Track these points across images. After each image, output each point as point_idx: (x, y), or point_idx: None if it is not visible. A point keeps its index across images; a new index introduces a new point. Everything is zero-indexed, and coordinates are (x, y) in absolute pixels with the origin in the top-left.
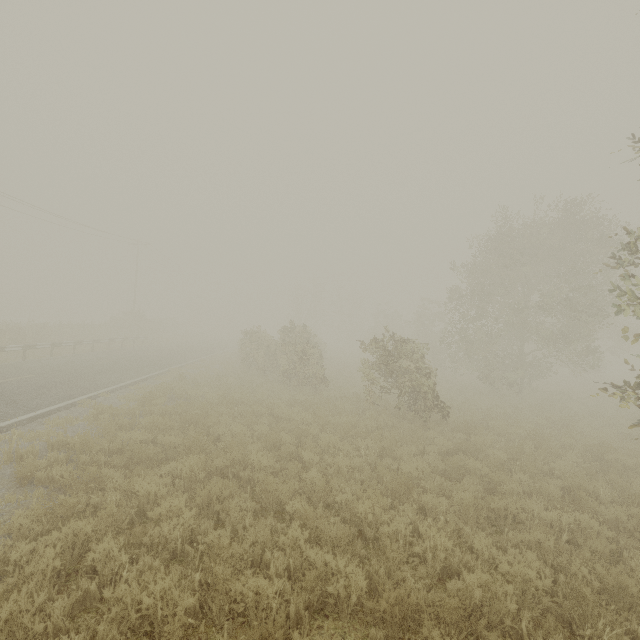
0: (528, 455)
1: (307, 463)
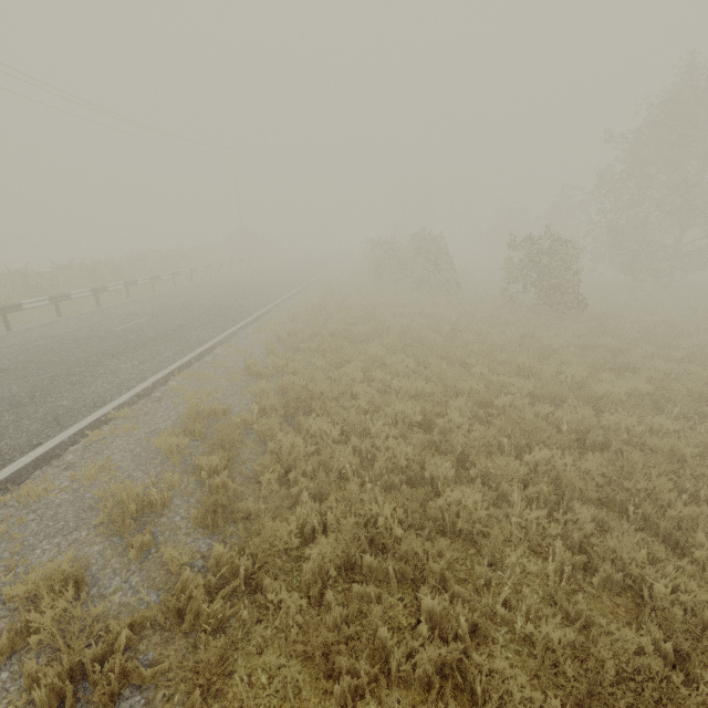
0: (658, 334)
1: (467, 342)
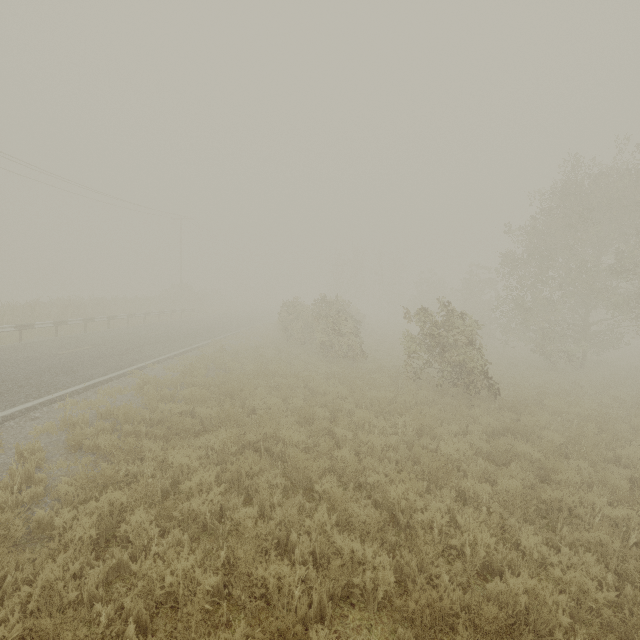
0: (589, 440)
1: (340, 439)
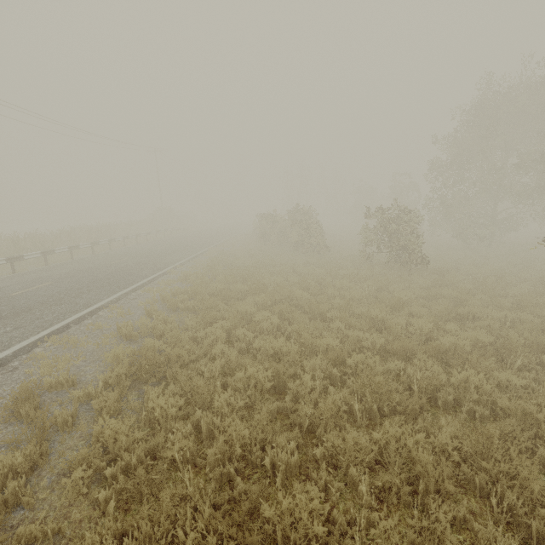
0: (489, 285)
1: (330, 296)
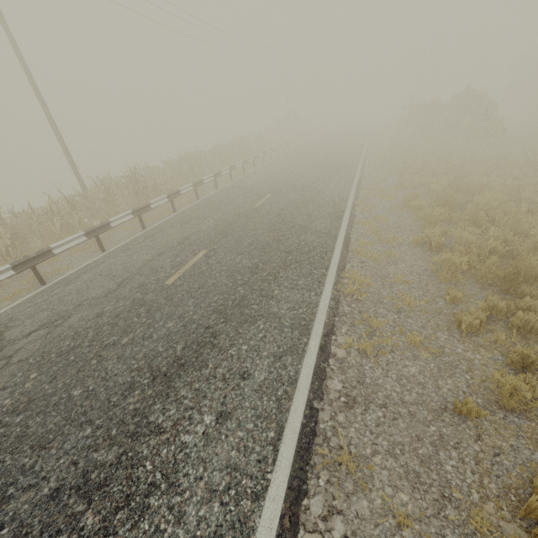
0: None
1: None
